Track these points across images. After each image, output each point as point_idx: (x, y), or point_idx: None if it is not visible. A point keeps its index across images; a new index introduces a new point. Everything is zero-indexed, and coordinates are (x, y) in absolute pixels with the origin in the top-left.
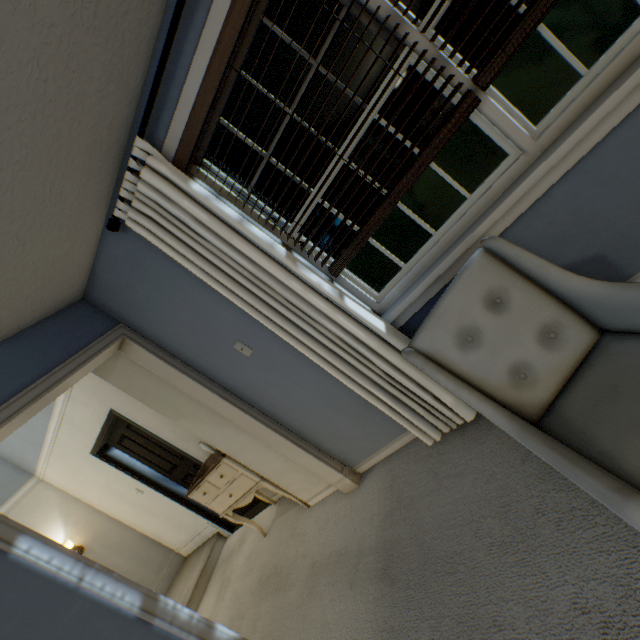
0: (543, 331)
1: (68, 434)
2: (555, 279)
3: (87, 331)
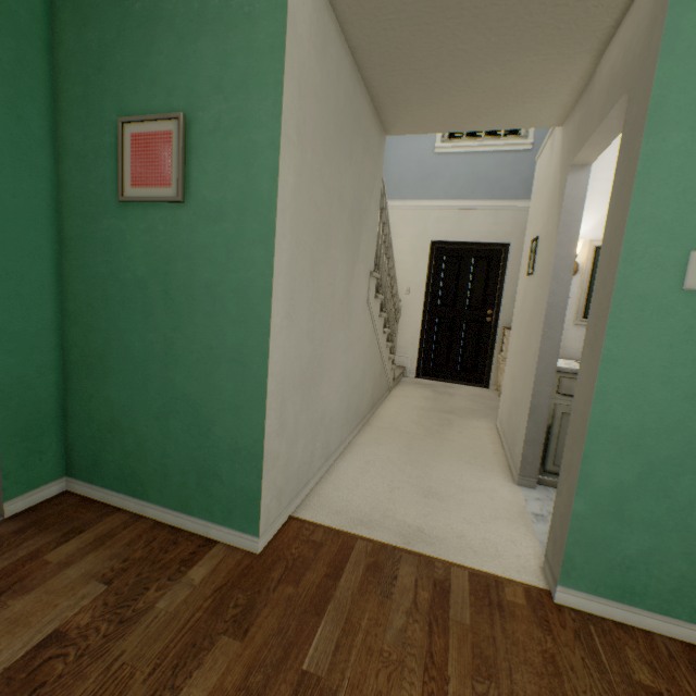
0: None
1: (440, 217)
2: None
3: None
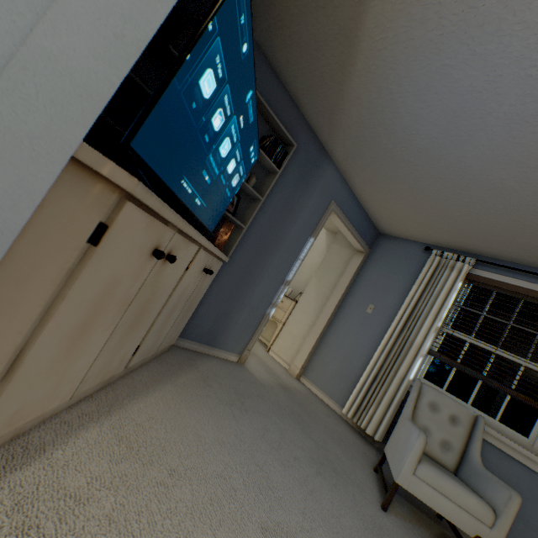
0: (447, 442)
1: None
2: (474, 446)
3: (368, 238)
